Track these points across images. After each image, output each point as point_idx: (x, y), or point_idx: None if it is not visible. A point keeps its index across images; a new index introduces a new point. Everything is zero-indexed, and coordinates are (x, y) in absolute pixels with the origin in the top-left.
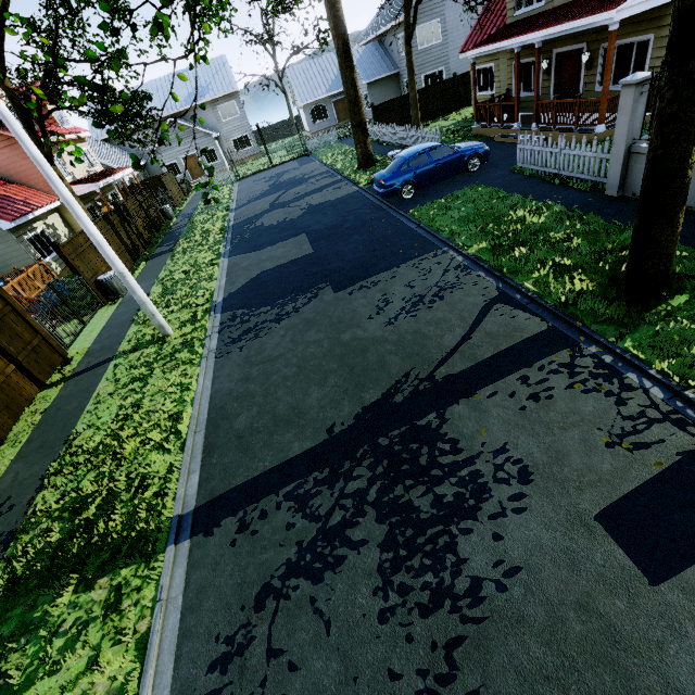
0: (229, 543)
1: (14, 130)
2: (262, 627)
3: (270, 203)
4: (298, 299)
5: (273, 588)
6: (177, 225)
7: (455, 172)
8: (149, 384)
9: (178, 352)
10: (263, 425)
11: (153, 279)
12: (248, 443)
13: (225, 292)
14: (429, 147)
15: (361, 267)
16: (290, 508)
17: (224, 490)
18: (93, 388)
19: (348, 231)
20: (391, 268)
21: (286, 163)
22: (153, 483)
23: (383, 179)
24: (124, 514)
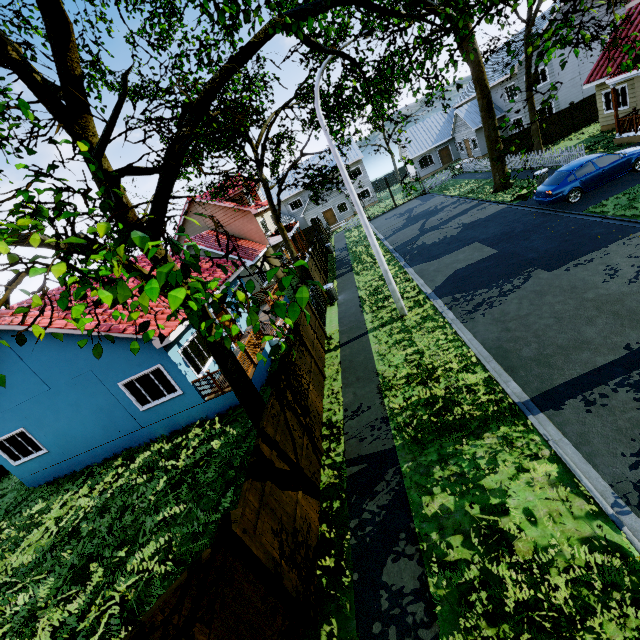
0: (584, 411)
1: (350, 188)
2: None
3: (419, 229)
4: (511, 280)
5: None
6: (340, 256)
7: (621, 173)
8: (417, 342)
9: (423, 323)
10: (551, 352)
11: (354, 288)
12: (547, 362)
13: (430, 287)
14: (594, 158)
15: (562, 253)
16: (628, 391)
17: (549, 387)
18: (369, 348)
19: (523, 234)
20: (598, 249)
21: (407, 203)
22: (477, 389)
23: (550, 190)
24: (469, 404)
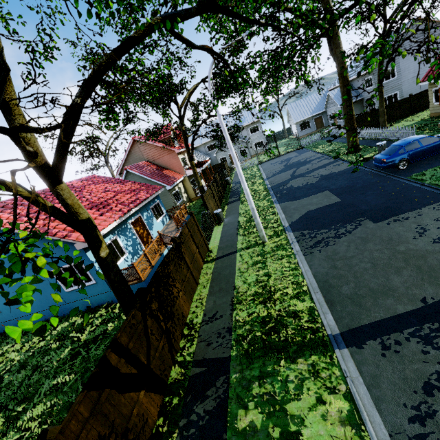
0: (380, 354)
1: (230, 146)
2: (439, 405)
3: (291, 175)
4: (346, 226)
5: (433, 385)
6: (234, 187)
7: (439, 151)
8: (268, 265)
9: (276, 250)
10: (364, 293)
11: (237, 214)
12: (358, 302)
13: (288, 221)
14: (420, 138)
15: (387, 209)
16: (418, 342)
17: (356, 325)
18: (234, 265)
19: (361, 189)
20: (414, 210)
21: (288, 153)
22: (302, 316)
23: (385, 158)
24: (293, 328)
